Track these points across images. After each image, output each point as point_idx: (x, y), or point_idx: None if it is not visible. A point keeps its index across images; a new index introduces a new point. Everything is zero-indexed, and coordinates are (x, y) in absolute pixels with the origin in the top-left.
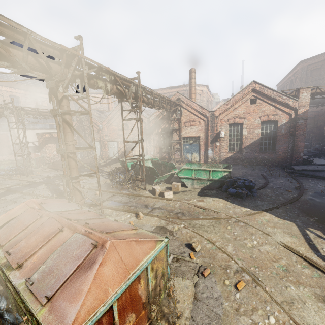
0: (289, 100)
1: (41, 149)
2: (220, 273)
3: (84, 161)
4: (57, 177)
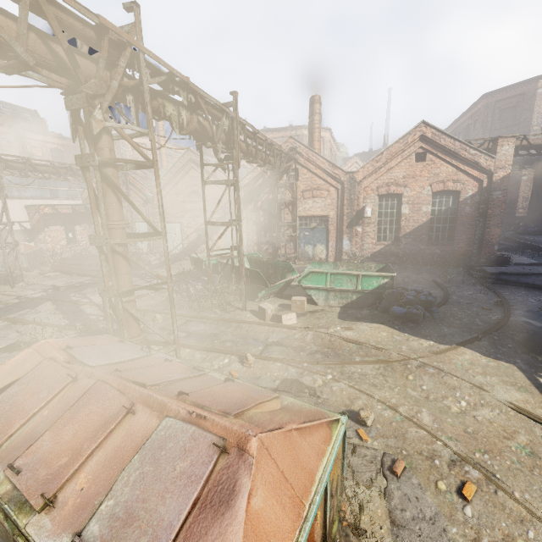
0: (480, 157)
1: (36, 235)
2: (425, 469)
3: None
4: (73, 288)
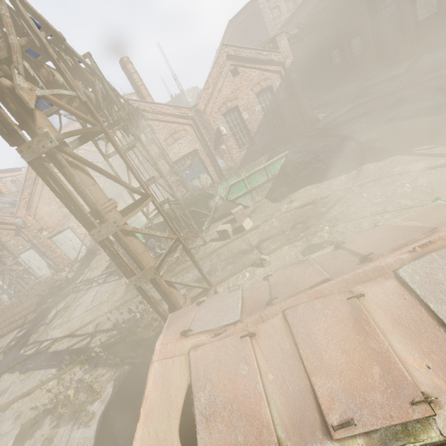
0: (271, 55)
1: None
2: None
3: (34, 293)
4: (12, 348)
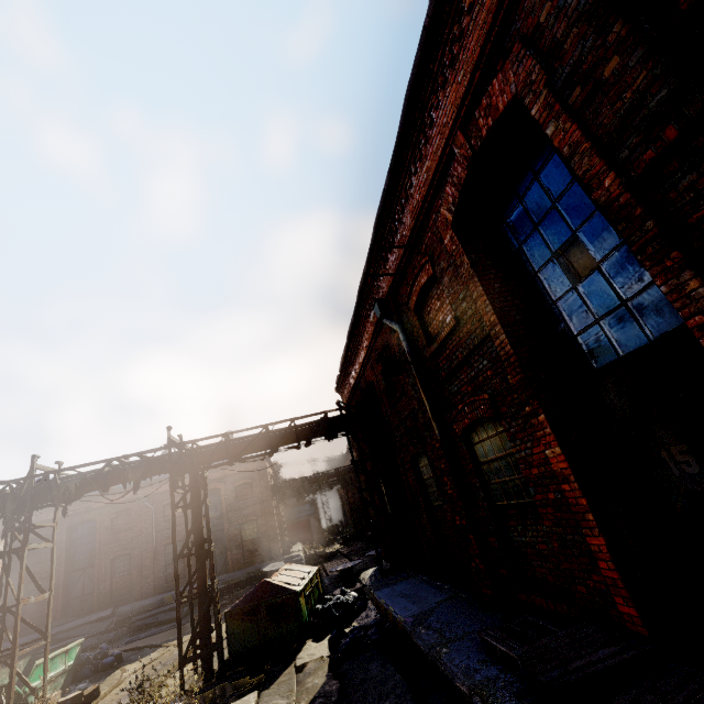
0: None
1: None
2: None
3: None
4: None
